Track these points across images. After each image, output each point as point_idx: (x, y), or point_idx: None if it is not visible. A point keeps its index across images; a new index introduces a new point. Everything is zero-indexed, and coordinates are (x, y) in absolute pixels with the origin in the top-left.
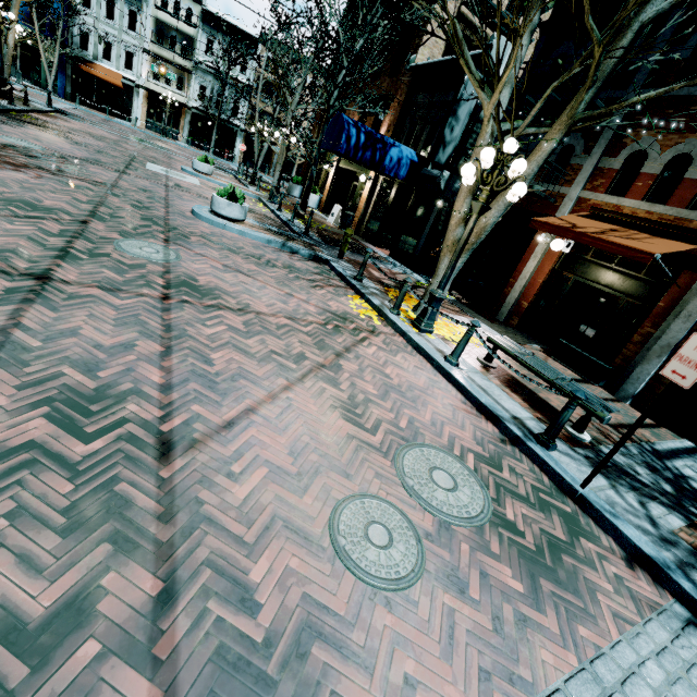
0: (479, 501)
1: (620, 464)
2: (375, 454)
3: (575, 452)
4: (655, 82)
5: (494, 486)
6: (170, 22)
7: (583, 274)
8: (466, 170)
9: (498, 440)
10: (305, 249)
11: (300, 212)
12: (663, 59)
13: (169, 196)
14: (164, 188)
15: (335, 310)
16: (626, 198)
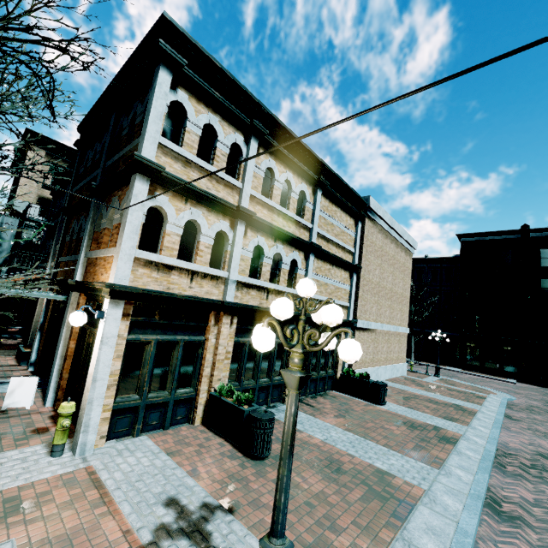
0: None
1: None
2: None
3: None
4: None
5: None
6: None
7: None
8: None
9: None
10: None
11: None
12: None
13: None
14: None
15: None
16: None
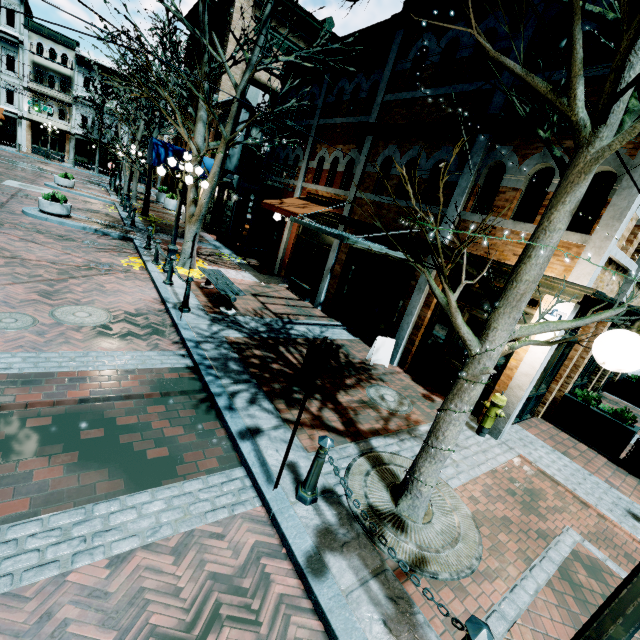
0: (98, 321)
1: (239, 321)
2: (45, 305)
3: (207, 315)
4: (325, 115)
5: (121, 320)
6: (47, 65)
7: (310, 236)
8: (158, 171)
9: (156, 310)
10: (116, 233)
11: (143, 212)
12: (326, 102)
13: (9, 202)
14: (9, 197)
15: (103, 262)
16: (318, 185)
